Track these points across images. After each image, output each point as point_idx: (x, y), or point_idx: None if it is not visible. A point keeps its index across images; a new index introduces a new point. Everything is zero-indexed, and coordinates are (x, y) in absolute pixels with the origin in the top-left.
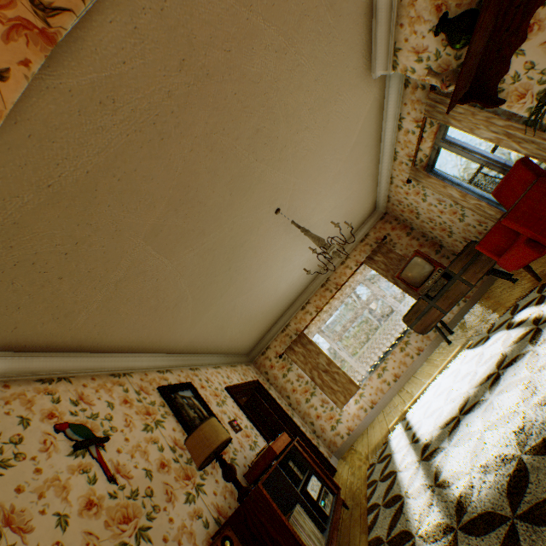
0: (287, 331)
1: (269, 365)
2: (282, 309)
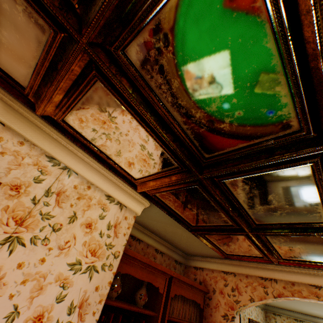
0: (297, 322)
1: (272, 322)
2: (304, 312)
